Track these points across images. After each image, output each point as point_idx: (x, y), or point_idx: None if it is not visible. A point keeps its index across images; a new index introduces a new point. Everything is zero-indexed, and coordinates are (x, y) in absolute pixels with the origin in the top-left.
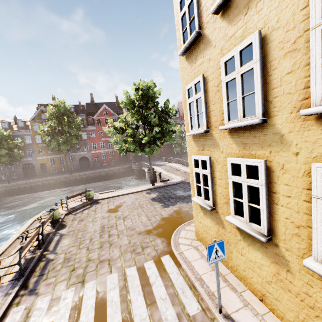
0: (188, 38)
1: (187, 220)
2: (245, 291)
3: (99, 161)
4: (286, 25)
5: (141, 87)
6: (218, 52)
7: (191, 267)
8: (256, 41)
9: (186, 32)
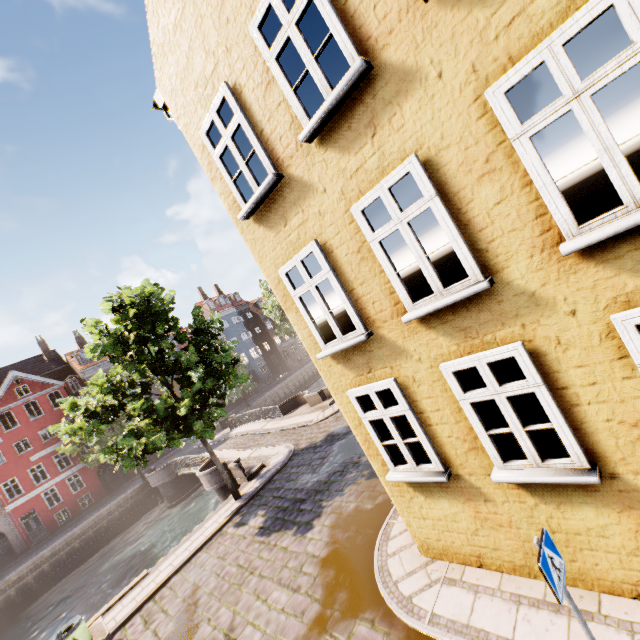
0: (259, 188)
1: (373, 529)
2: (600, 600)
3: (43, 520)
4: (461, 141)
5: (128, 301)
6: (337, 197)
7: (481, 635)
8: (417, 169)
9: (241, 179)
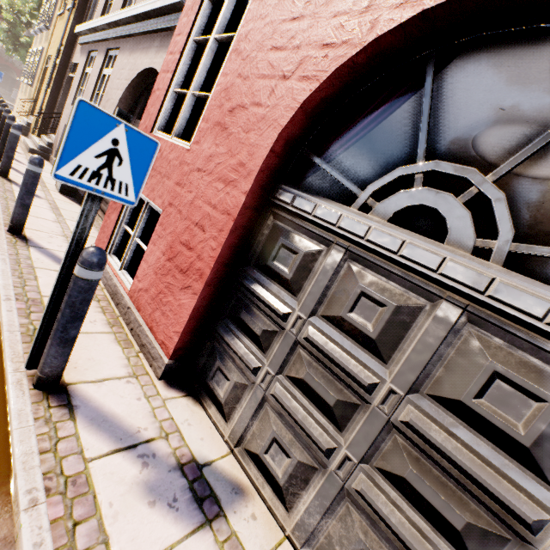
0: None
1: None
2: None
3: None
4: None
5: None
6: None
7: None
8: None
9: None
